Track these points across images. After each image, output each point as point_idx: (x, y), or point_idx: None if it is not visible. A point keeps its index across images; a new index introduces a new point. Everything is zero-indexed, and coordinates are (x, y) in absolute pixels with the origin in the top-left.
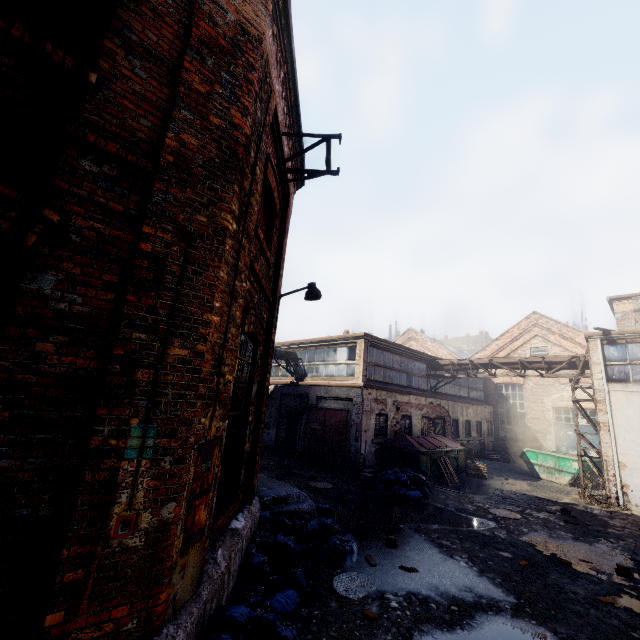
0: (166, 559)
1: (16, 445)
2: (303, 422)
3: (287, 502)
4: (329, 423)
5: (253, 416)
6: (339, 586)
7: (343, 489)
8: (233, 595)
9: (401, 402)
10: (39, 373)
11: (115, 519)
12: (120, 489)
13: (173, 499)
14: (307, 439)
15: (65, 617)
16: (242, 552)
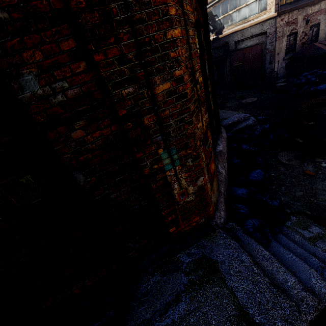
0: (207, 198)
1: (111, 188)
2: (227, 64)
3: (238, 123)
4: (247, 58)
5: (210, 86)
6: (282, 159)
7: (264, 98)
8: (229, 177)
9: (311, 14)
10: (89, 151)
11: (177, 195)
12: (172, 184)
13: (200, 176)
14: (232, 74)
15: (176, 228)
16: (226, 158)
